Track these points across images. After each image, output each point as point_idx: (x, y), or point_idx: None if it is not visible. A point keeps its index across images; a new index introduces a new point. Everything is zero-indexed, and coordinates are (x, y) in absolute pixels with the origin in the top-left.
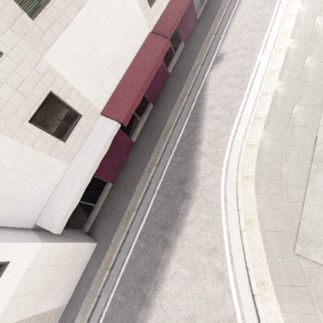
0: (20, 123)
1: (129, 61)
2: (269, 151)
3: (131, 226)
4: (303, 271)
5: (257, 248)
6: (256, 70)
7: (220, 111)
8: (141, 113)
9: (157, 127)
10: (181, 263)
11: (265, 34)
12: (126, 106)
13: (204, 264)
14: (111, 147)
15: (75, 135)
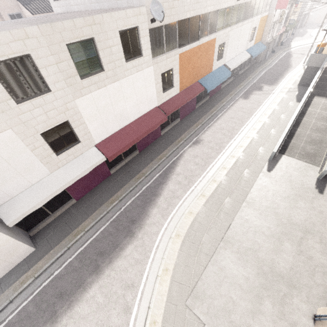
0: (34, 133)
1: (134, 119)
2: (200, 222)
3: (74, 244)
4: (185, 320)
5: (162, 292)
6: (215, 162)
7: (182, 179)
8: (127, 154)
9: (134, 170)
10: (101, 290)
11: (230, 141)
12: (117, 148)
13: (119, 295)
14: (91, 172)
15: (68, 153)
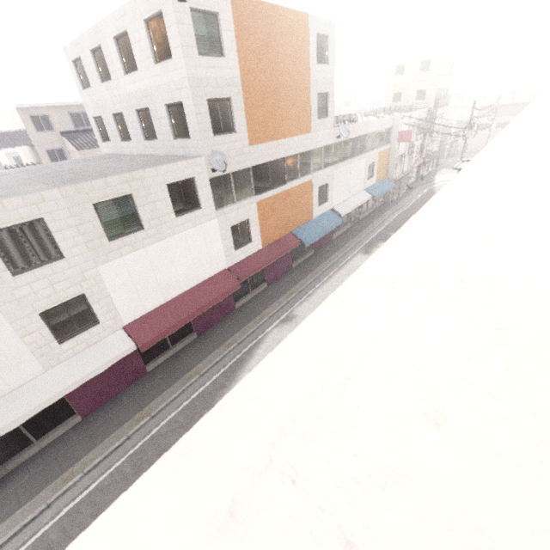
0: (30, 312)
1: (188, 287)
2: None
3: (61, 497)
4: None
5: None
6: None
7: None
8: (177, 340)
9: (185, 365)
10: None
11: None
12: (156, 331)
13: None
14: (113, 368)
15: (78, 340)
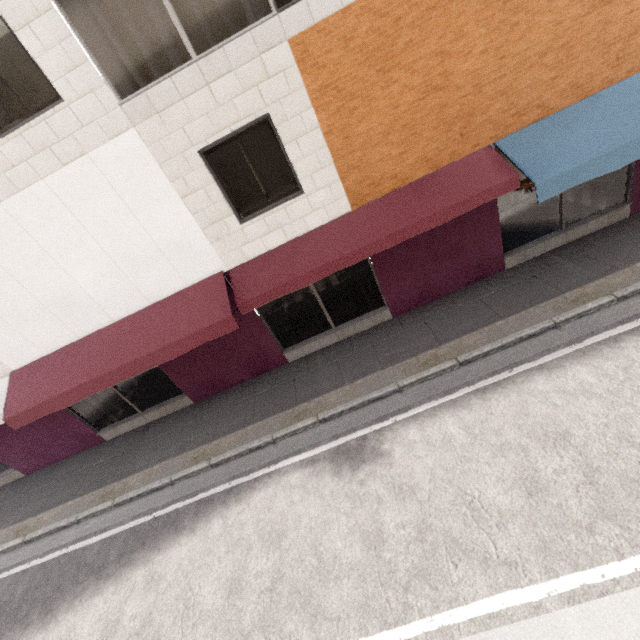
0: None
1: (126, 312)
2: None
3: None
4: None
5: None
6: None
7: (133, 621)
8: (151, 401)
9: (130, 461)
10: None
11: (534, 578)
12: (36, 397)
13: None
14: (34, 426)
15: None
